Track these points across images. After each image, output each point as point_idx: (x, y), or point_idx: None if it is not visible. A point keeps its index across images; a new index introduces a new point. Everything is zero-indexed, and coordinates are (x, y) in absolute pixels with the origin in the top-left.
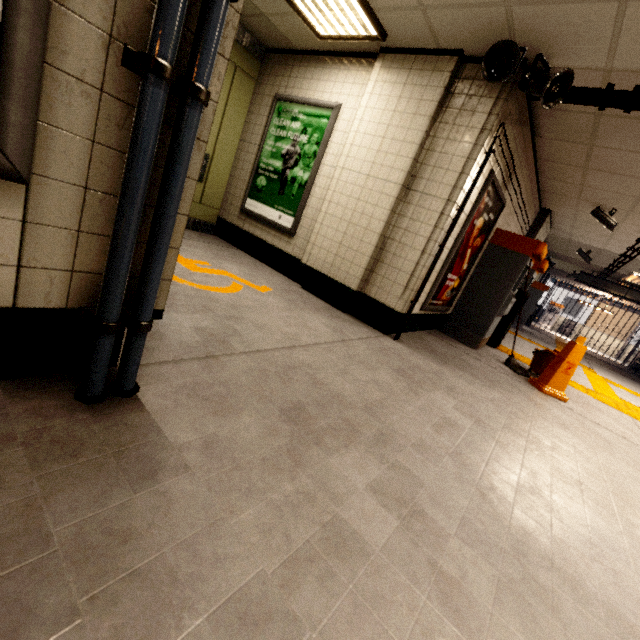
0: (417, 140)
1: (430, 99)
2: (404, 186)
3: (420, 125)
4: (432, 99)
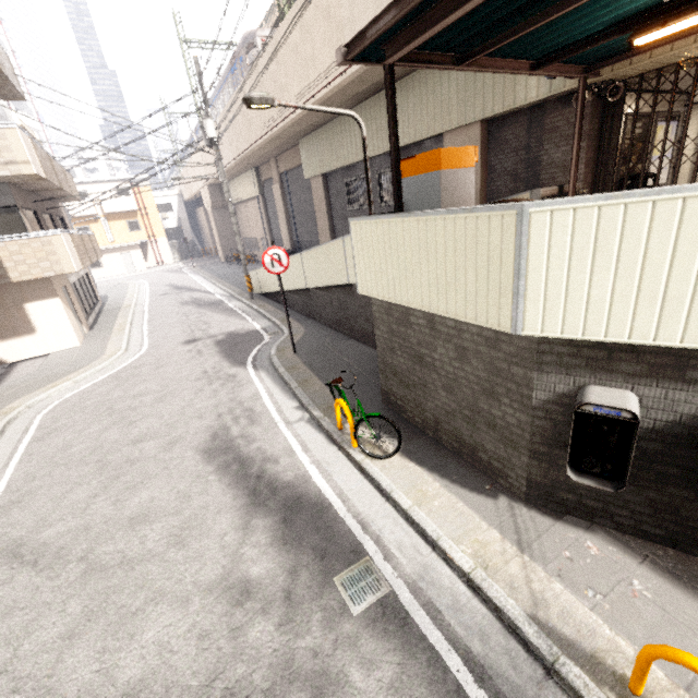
0: (695, 133)
1: (696, 119)
2: (695, 149)
3: (695, 128)
4: (697, 119)
